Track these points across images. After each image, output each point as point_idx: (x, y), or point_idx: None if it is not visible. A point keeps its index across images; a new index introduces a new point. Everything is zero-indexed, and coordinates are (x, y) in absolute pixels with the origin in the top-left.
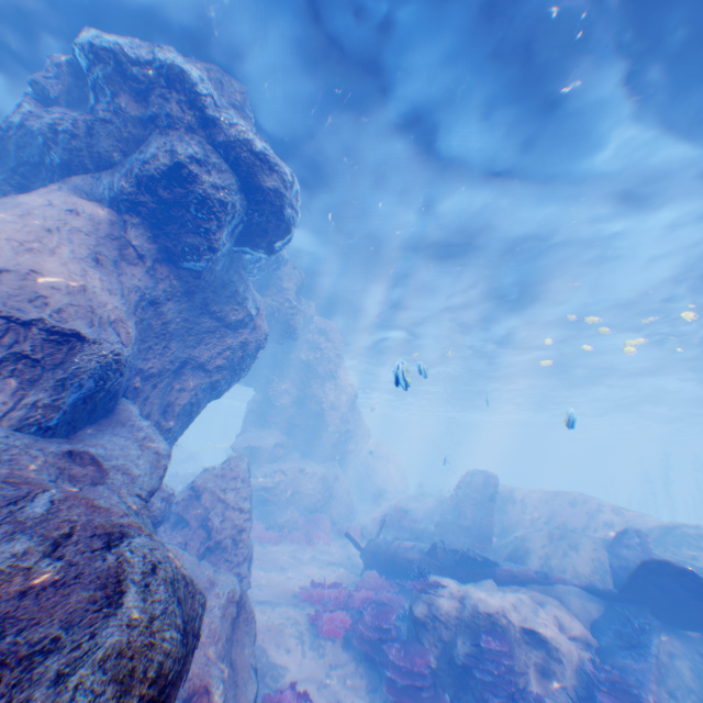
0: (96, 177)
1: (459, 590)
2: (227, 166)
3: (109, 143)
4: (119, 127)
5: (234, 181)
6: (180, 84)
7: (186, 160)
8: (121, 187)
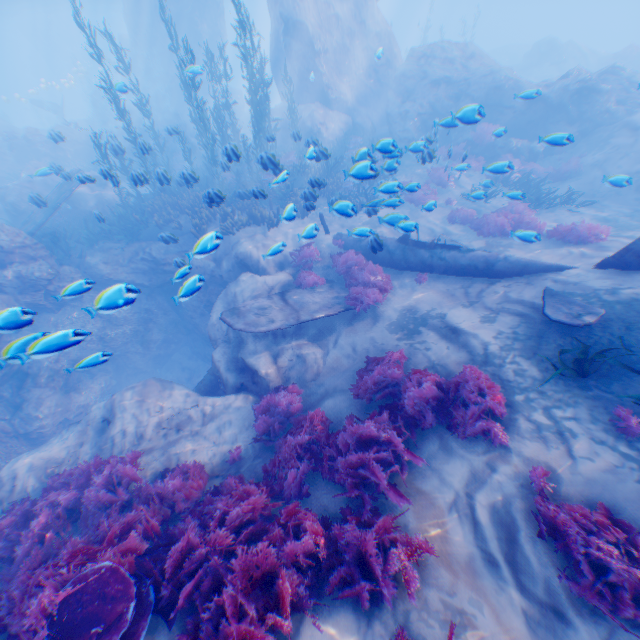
0: None
1: None
2: None
3: None
4: None
5: None
6: None
7: None
8: None
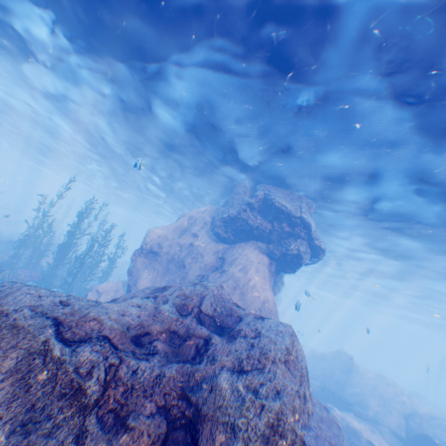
0: (266, 245)
1: (341, 414)
2: (309, 250)
3: (274, 237)
4: (280, 233)
5: (309, 254)
6: (307, 227)
7: (301, 253)
8: (275, 253)
